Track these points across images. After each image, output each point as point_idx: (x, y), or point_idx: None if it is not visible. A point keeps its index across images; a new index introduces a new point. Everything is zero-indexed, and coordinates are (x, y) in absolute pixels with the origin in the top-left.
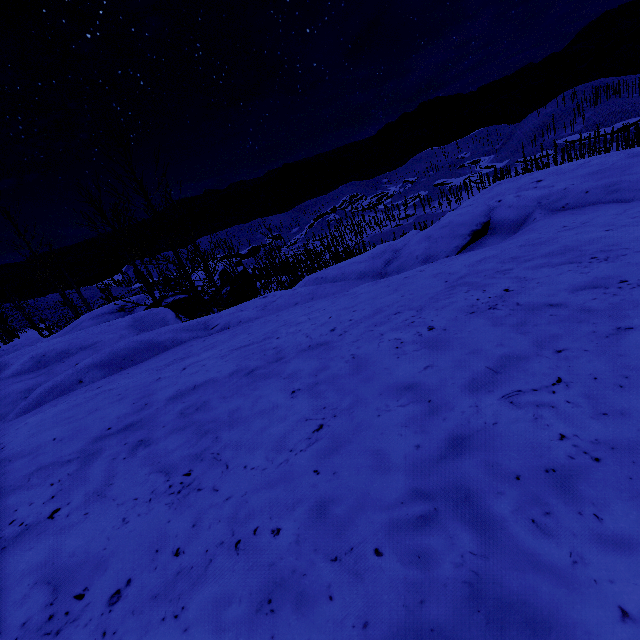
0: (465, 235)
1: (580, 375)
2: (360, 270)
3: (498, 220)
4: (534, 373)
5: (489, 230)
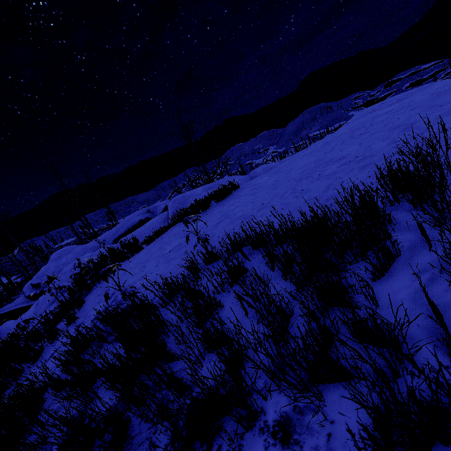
0: None
1: None
2: None
3: None
4: None
5: None
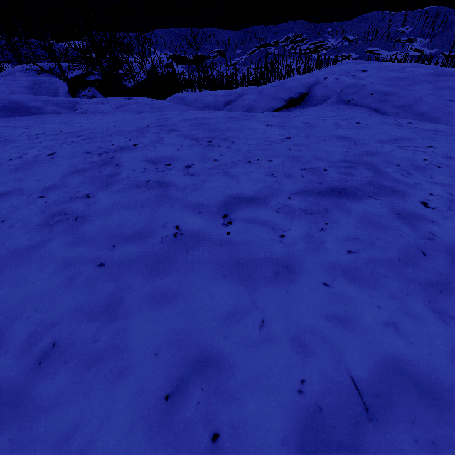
0: (283, 99)
1: (6, 216)
2: (207, 102)
3: (312, 95)
4: (0, 205)
5: (303, 102)
